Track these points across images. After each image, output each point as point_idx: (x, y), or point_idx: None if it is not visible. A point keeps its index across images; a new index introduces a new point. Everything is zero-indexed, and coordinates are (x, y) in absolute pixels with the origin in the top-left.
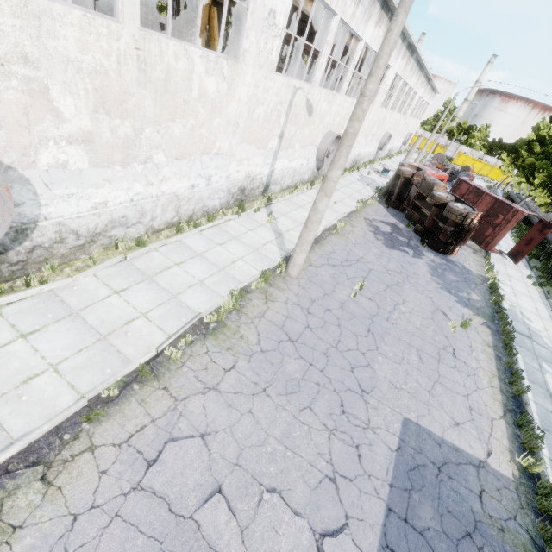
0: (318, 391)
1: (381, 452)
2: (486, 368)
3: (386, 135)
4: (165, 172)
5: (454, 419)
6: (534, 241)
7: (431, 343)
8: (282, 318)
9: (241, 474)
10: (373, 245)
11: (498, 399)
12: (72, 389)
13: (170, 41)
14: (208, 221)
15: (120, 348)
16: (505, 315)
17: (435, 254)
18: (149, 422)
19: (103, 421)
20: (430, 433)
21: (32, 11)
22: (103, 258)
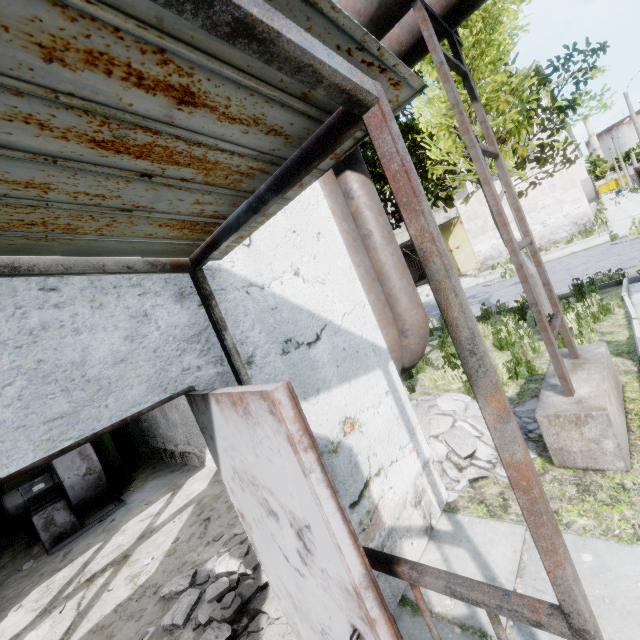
0: None
1: None
2: None
3: None
4: None
5: None
6: None
7: None
8: None
9: None
10: None
11: None
12: None
13: None
14: None
15: None
16: None
17: None
18: None
19: None
20: None
21: None
22: None
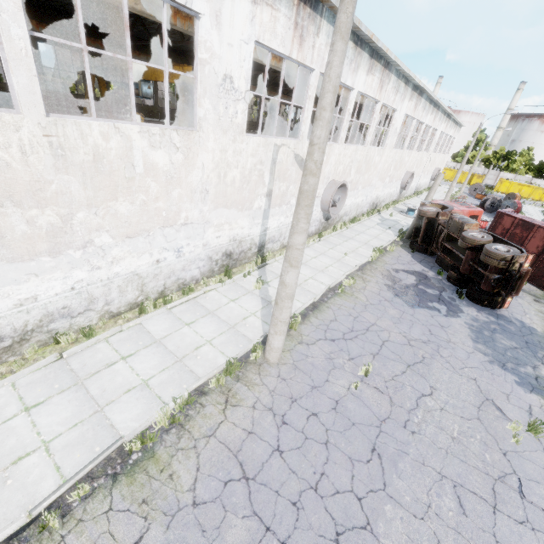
0: None
1: None
2: None
3: (408, 174)
4: (114, 252)
5: None
6: None
7: (479, 469)
8: (241, 436)
9: None
10: (391, 304)
11: None
12: None
13: (93, 123)
14: (184, 294)
15: None
16: None
17: (478, 308)
18: None
19: None
20: None
21: None
22: (37, 357)
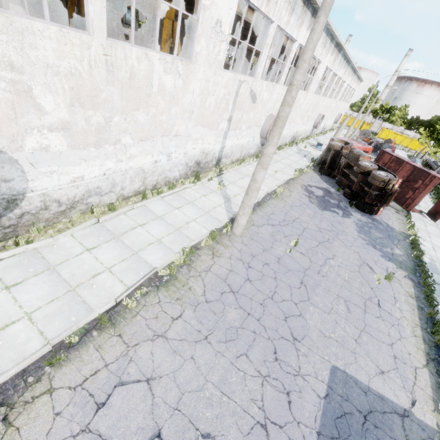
0: (254, 338)
1: (310, 399)
2: (409, 318)
3: (320, 116)
4: (132, 151)
5: (379, 367)
6: None
7: (358, 294)
8: (226, 272)
9: (180, 419)
10: (308, 207)
11: (421, 348)
12: (40, 335)
13: (133, 48)
14: (169, 189)
15: (85, 299)
16: (426, 268)
17: (361, 214)
18: (103, 366)
19: (63, 365)
20: (357, 381)
21: (16, 29)
22: (81, 221)
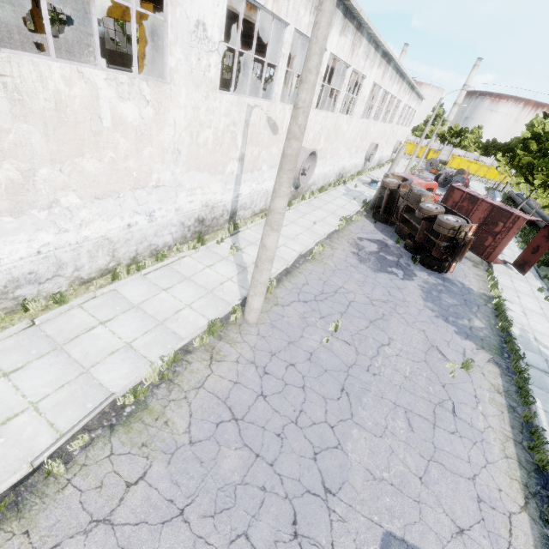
0: (262, 501)
1: None
2: (497, 428)
3: (372, 146)
4: (83, 214)
5: (456, 523)
6: (541, 248)
7: (424, 398)
8: (228, 386)
9: None
10: (356, 269)
11: (515, 477)
12: None
13: (53, 64)
14: (157, 260)
15: None
16: (516, 345)
17: (428, 272)
18: None
19: None
20: None
21: None
22: (5, 325)
